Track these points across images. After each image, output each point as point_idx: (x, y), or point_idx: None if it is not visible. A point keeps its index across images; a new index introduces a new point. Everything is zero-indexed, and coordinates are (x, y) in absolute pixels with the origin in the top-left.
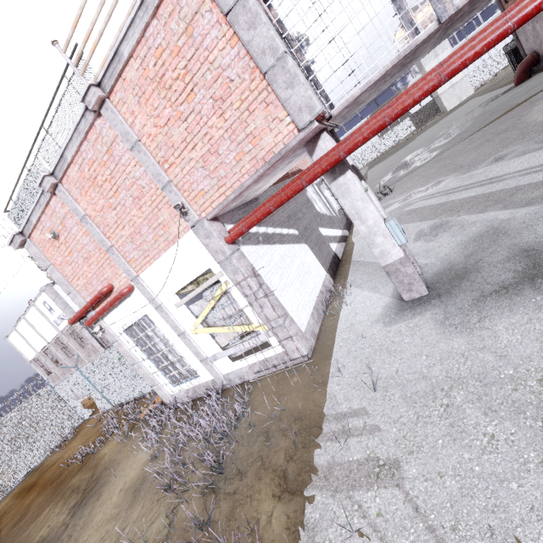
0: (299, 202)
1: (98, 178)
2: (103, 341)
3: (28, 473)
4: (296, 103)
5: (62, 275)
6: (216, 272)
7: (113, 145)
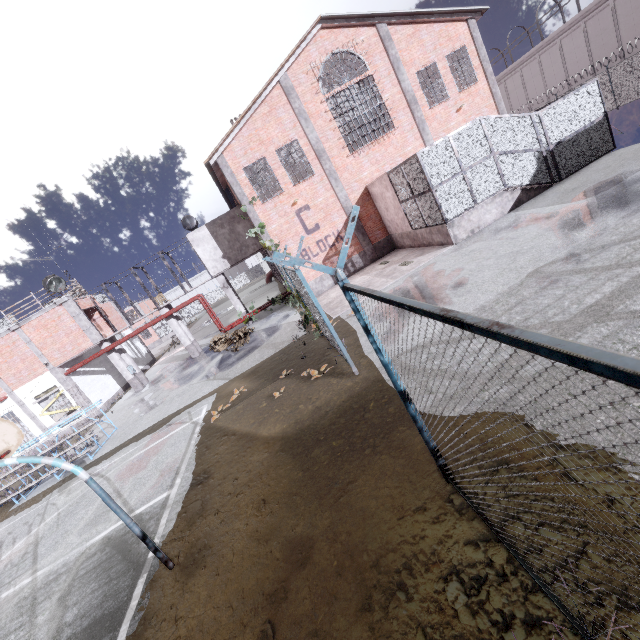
0: None
1: (3, 351)
2: None
3: None
4: (93, 338)
5: None
6: (59, 386)
7: (17, 341)
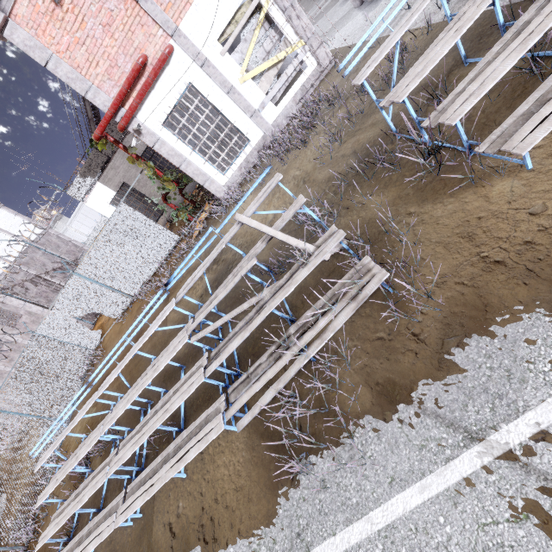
0: None
1: None
2: (41, 304)
3: (74, 403)
4: None
5: (71, 67)
6: None
7: None
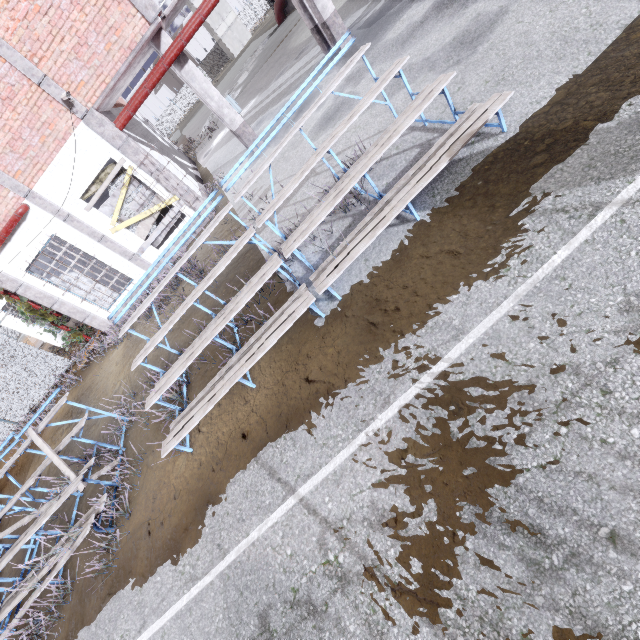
0: (142, 129)
1: None
2: None
3: None
4: (142, 3)
5: None
6: (118, 160)
7: None
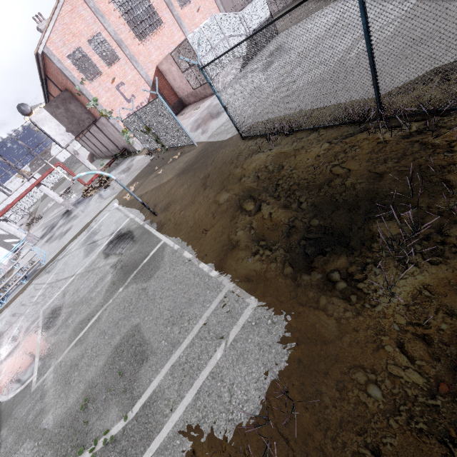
0: None
1: None
2: None
3: None
4: None
5: None
6: None
7: None
